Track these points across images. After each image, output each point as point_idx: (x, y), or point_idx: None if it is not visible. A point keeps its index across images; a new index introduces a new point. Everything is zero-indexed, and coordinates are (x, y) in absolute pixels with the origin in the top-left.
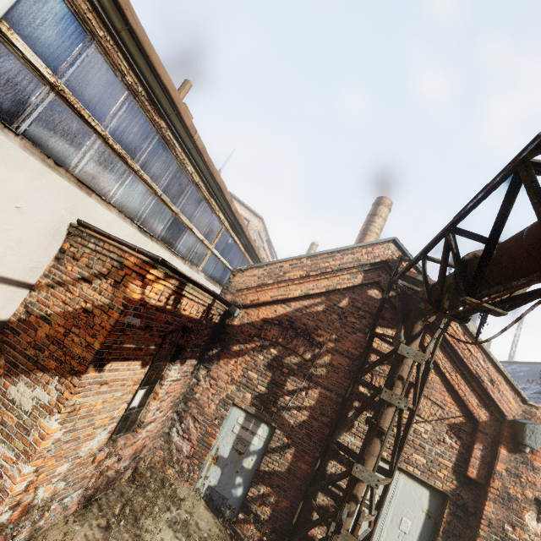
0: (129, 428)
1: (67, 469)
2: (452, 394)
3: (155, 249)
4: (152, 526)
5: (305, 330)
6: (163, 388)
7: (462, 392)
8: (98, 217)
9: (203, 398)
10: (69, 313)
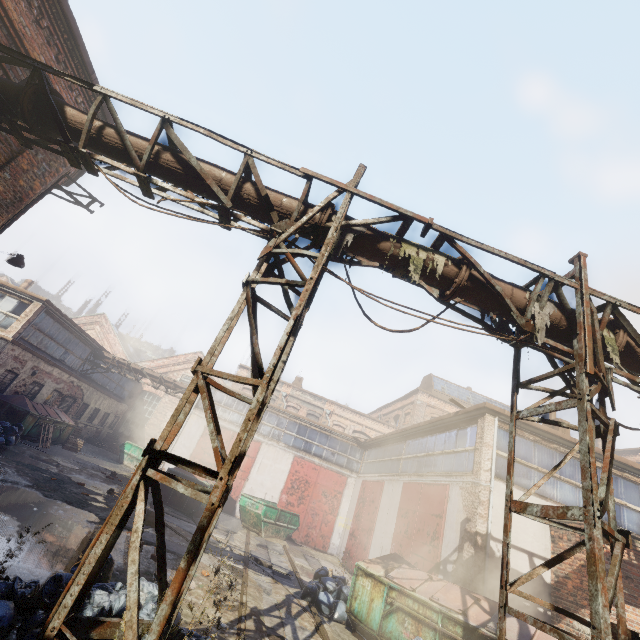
0: None
1: None
2: None
3: None
4: None
5: None
6: None
7: None
8: None
9: None
10: (575, 569)
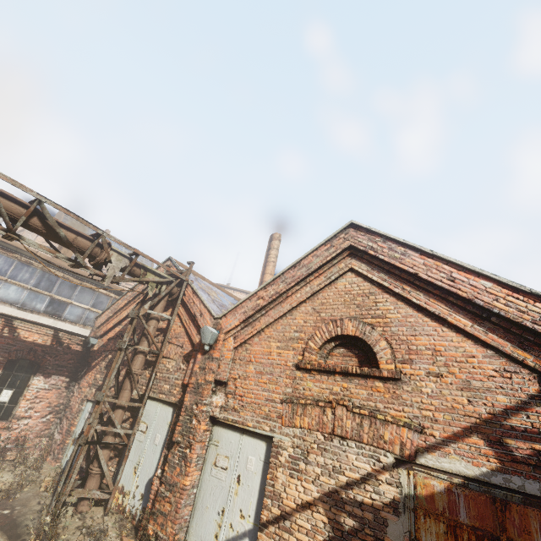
0: (6, 418)
1: None
2: (188, 335)
3: (36, 318)
4: (3, 473)
5: None
6: (30, 392)
7: (190, 330)
8: None
9: (74, 403)
10: None
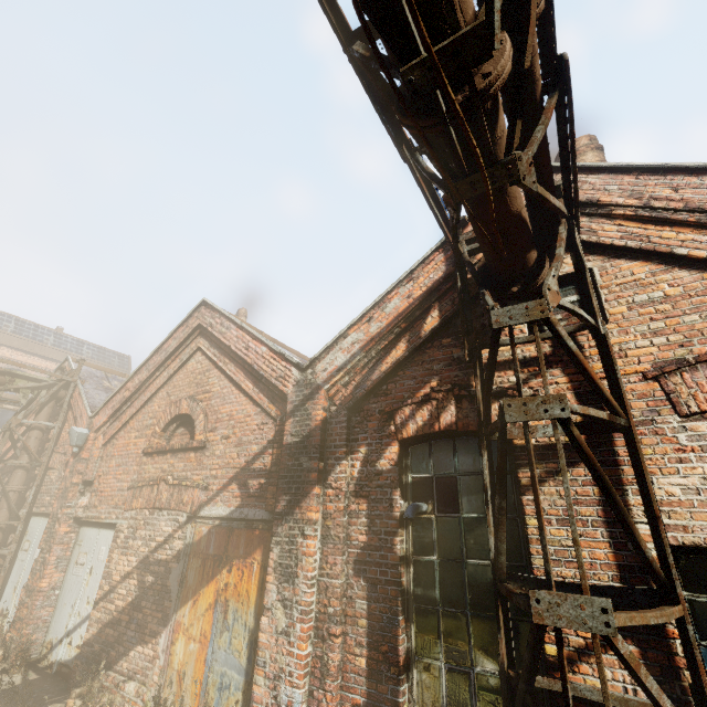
0: None
1: None
2: None
3: None
4: None
5: None
6: None
7: None
8: None
9: None
10: None
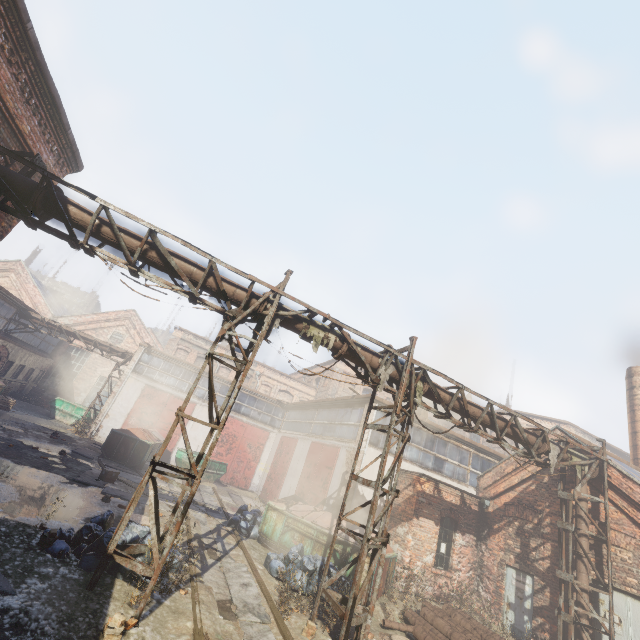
0: (446, 568)
1: (421, 566)
2: (637, 525)
3: (431, 475)
4: None
5: (529, 504)
6: (456, 547)
7: None
8: (404, 466)
9: (488, 564)
10: (404, 500)
